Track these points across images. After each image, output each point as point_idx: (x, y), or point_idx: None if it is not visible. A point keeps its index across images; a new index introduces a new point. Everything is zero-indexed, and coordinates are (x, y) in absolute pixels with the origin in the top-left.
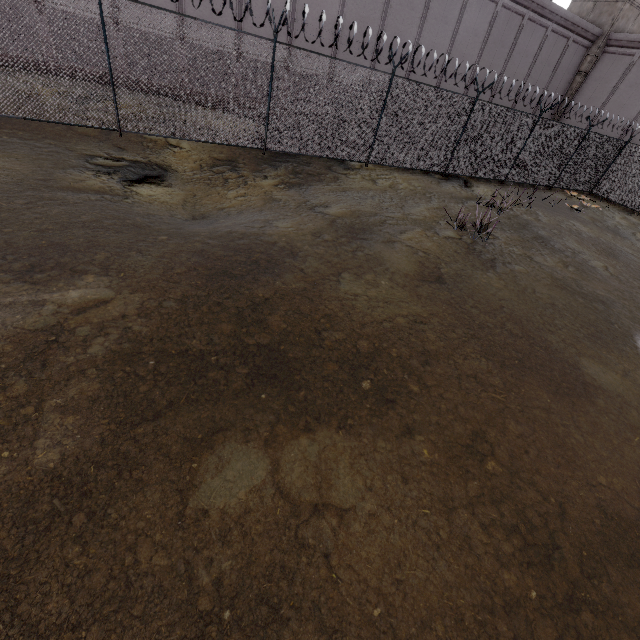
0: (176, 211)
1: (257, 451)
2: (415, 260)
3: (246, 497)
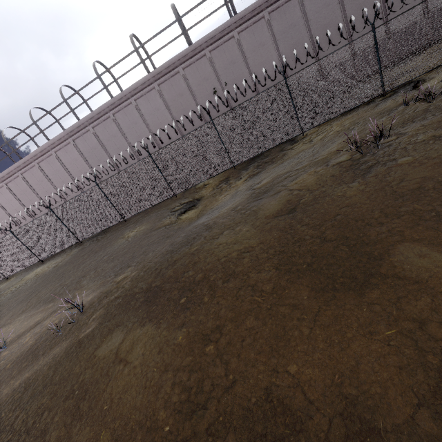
0: (193, 220)
1: (121, 334)
2: (284, 201)
3: (107, 352)
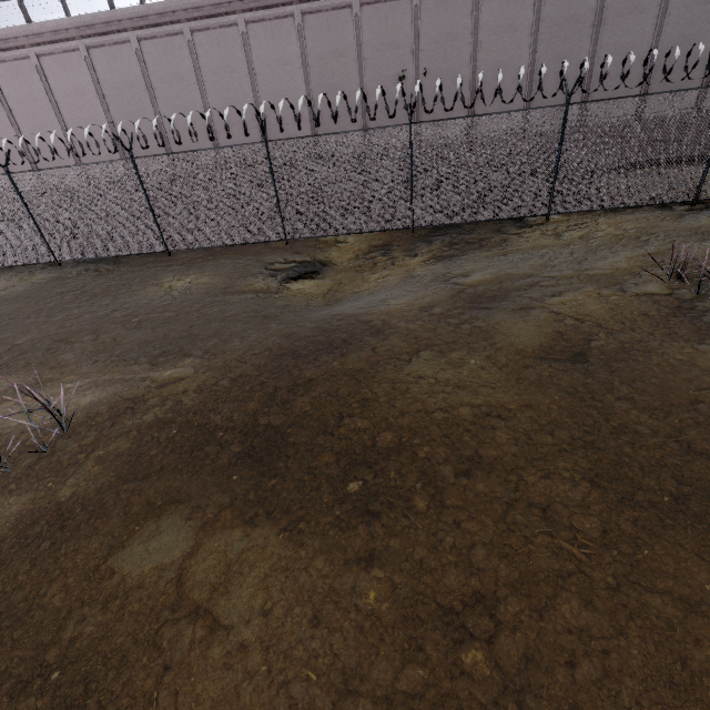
0: (314, 300)
1: (189, 530)
2: (550, 331)
3: (149, 572)
